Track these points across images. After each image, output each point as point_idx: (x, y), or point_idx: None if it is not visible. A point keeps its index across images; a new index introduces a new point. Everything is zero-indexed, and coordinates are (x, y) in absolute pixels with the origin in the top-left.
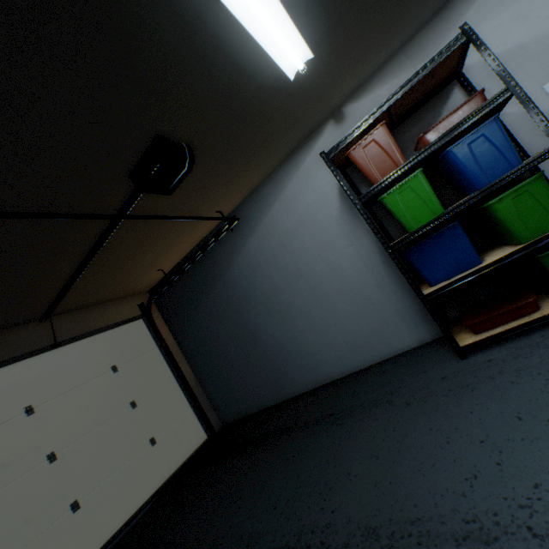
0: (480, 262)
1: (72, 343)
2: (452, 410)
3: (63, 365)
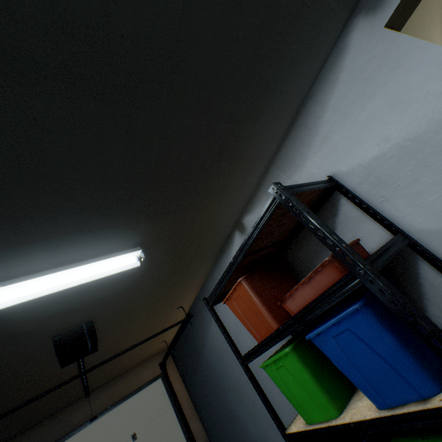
0: None
1: (105, 414)
2: None
3: (96, 438)
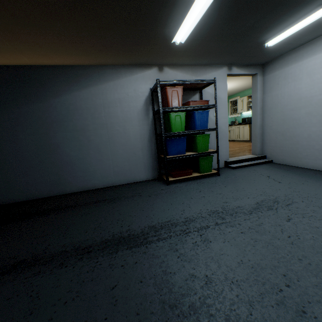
0: (185, 154)
1: None
2: (170, 197)
3: None
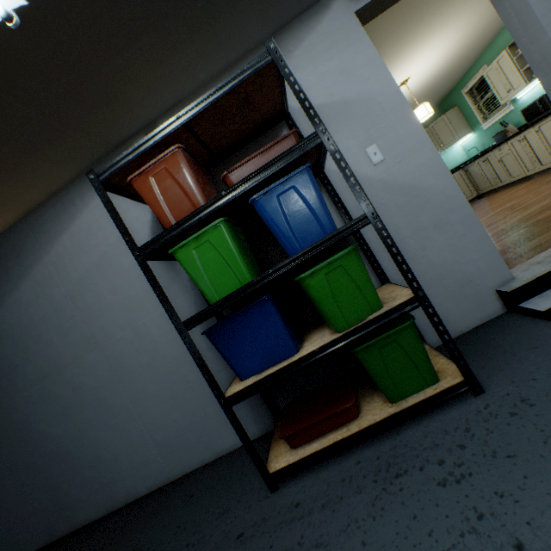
0: (296, 352)
1: None
2: None
3: None
